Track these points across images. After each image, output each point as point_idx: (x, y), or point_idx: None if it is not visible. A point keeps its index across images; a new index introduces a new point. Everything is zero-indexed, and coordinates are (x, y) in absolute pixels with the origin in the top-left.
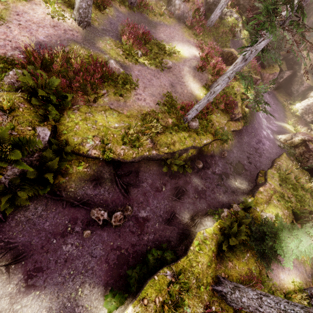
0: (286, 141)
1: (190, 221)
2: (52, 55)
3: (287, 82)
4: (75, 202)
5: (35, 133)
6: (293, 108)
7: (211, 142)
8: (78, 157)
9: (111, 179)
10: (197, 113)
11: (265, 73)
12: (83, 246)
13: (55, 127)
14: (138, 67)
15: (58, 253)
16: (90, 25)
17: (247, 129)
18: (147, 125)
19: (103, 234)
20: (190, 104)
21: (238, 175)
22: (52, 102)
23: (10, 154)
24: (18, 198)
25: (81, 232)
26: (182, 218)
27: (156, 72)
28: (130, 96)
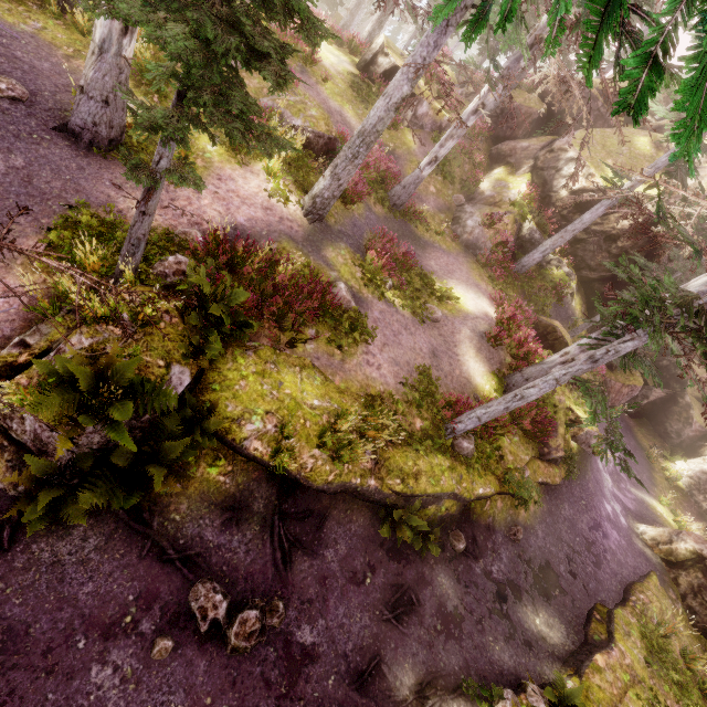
0: (658, 544)
1: (414, 697)
2: (250, 250)
3: (657, 410)
4: (169, 550)
5: (166, 374)
6: (669, 469)
7: (492, 494)
8: (217, 446)
9: (264, 518)
10: (478, 425)
11: (614, 381)
12: (140, 683)
13: (201, 372)
14: (381, 306)
15: (75, 683)
16: (322, 221)
17: (572, 487)
18: (374, 420)
19: (198, 663)
20: (465, 402)
21: (543, 600)
22: (221, 329)
23: (114, 407)
24: (70, 504)
25: (150, 639)
26: (396, 683)
27: (410, 322)
28: (355, 353)
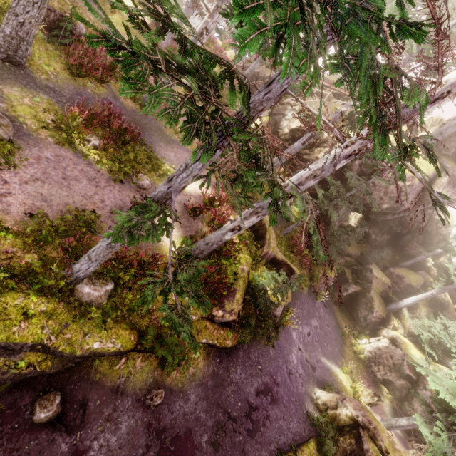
0: (327, 409)
1: None
2: None
3: (353, 301)
4: None
5: None
6: (357, 344)
7: (121, 351)
8: None
9: None
10: (92, 265)
11: (317, 272)
12: None
13: None
14: (63, 152)
15: None
16: (21, 68)
17: (250, 352)
18: None
19: None
20: None
21: None
22: None
23: None
24: None
25: None
26: None
27: (103, 178)
28: None
